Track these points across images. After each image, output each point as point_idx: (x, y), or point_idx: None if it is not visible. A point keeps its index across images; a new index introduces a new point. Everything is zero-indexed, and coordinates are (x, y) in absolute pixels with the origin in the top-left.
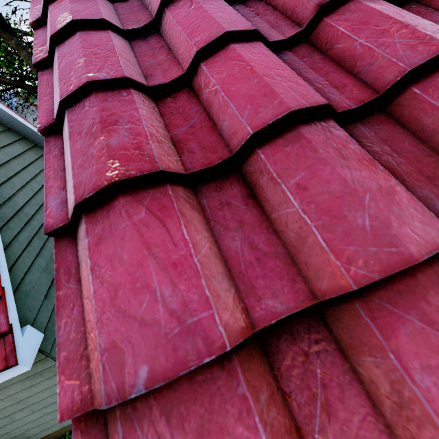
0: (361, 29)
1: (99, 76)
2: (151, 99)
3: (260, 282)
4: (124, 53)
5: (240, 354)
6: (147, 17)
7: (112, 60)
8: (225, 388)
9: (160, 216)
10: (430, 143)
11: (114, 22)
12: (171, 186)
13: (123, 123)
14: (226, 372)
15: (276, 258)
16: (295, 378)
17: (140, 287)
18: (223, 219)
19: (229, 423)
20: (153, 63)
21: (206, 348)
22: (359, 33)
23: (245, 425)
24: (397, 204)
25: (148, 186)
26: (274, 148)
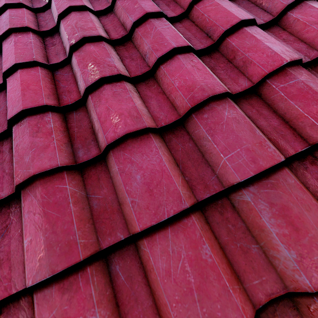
0: (81, 62)
1: None
2: None
3: None
4: None
5: None
6: None
7: None
8: None
9: None
10: (92, 122)
11: None
12: None
13: None
14: None
15: (9, 175)
16: (2, 221)
17: None
18: None
19: None
20: None
21: None
22: (80, 64)
23: None
24: (45, 152)
25: None
26: (17, 126)
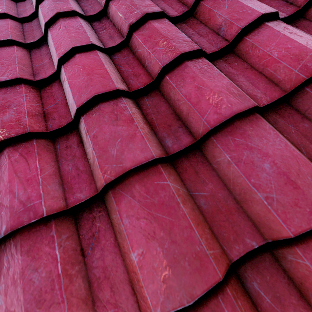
0: (148, 41)
1: (2, 79)
2: (37, 88)
3: (76, 186)
4: (22, 60)
5: (57, 219)
6: (40, 34)
7: (12, 67)
8: (44, 233)
9: (26, 156)
10: (173, 107)
11: (19, 40)
12: (36, 140)
13: (13, 106)
14: (47, 226)
15: (86, 173)
16: (86, 228)
17: (8, 192)
18: (65, 155)
19: (42, 246)
20: (41, 65)
21: (34, 216)
22: (146, 43)
23: (50, 247)
24: (133, 142)
25: (23, 141)
26: (88, 116)
